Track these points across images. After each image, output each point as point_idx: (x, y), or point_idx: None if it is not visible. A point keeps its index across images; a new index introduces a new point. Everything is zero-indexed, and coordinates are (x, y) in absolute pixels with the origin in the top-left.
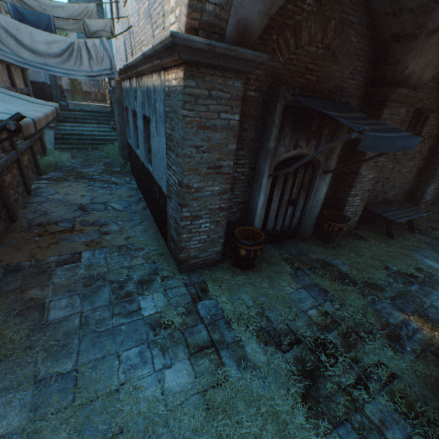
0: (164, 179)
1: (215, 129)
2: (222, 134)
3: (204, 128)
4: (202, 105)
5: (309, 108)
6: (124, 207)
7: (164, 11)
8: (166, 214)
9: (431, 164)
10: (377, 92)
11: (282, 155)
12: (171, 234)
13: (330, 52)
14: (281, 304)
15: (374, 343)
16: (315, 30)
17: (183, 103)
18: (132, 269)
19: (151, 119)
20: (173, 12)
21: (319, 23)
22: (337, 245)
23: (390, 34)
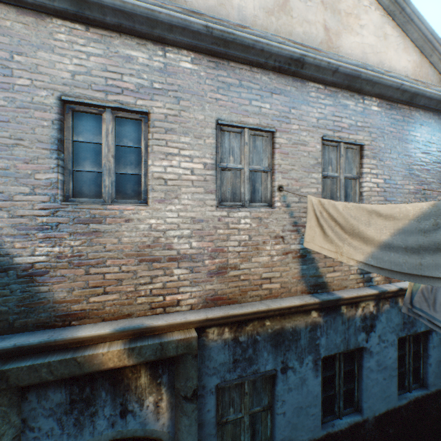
0: None
1: None
2: None
3: None
4: None
5: None
6: None
7: None
8: None
9: None
10: None
11: None
12: None
13: None
14: None
15: None
16: None
17: None
18: None
19: None
20: None
21: None
22: None
23: None
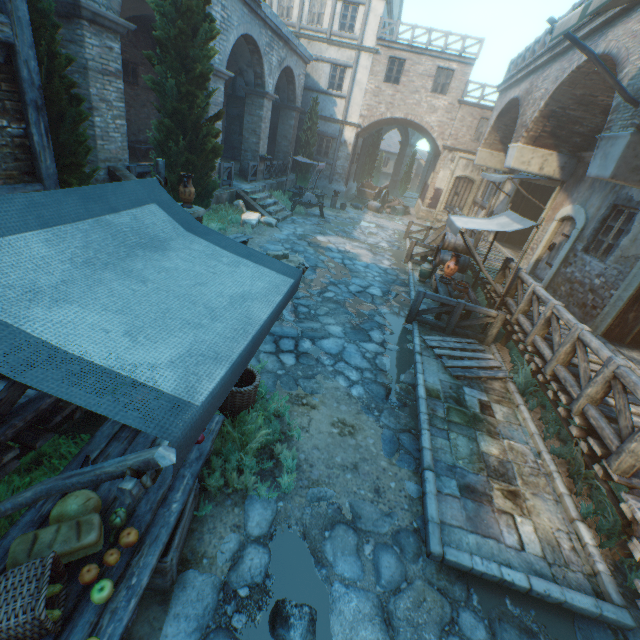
0: None
1: None
2: None
3: None
4: None
5: None
6: None
7: None
8: None
9: None
10: None
11: None
12: None
13: None
14: None
15: None
16: None
17: None
18: None
19: None
20: None
21: None
22: None
23: None
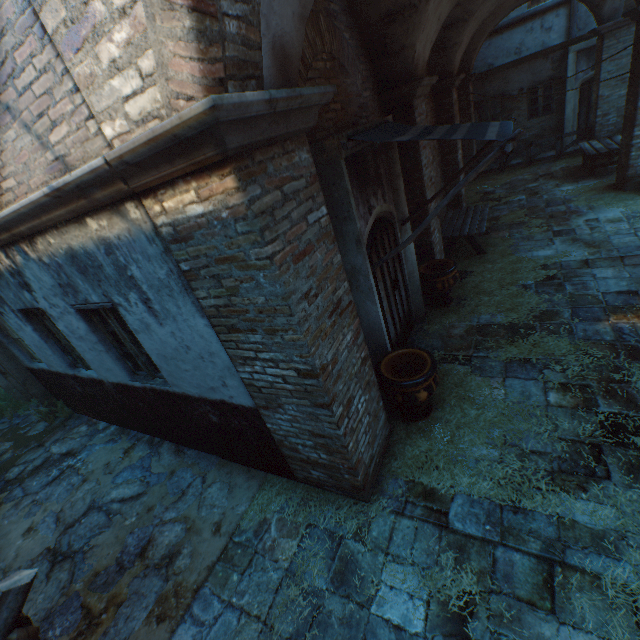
0: (234, 384)
1: (311, 249)
2: (321, 248)
3: (301, 257)
4: (282, 220)
5: (359, 150)
6: (141, 481)
7: (77, 78)
8: (267, 435)
9: (447, 155)
10: (396, 95)
11: (365, 230)
12: (303, 459)
13: (336, 62)
14: (520, 420)
15: (637, 376)
16: (312, 35)
17: (260, 235)
18: (298, 575)
19: (121, 301)
20: (126, 69)
21: (311, 24)
22: (458, 300)
23: (381, 15)
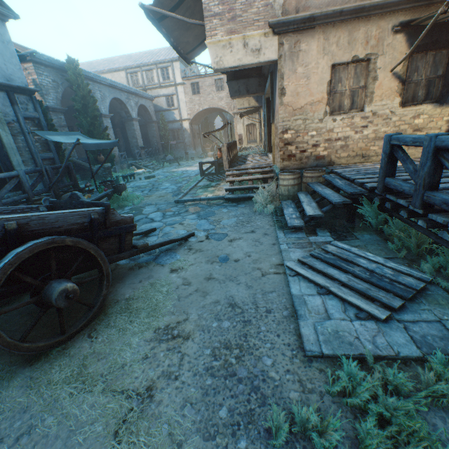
0: None
1: None
2: None
3: None
4: None
5: None
6: None
7: None
8: None
9: None
10: None
11: None
12: None
13: None
14: None
15: None
16: None
17: None
18: None
19: None
20: None
21: None
22: None
23: None
